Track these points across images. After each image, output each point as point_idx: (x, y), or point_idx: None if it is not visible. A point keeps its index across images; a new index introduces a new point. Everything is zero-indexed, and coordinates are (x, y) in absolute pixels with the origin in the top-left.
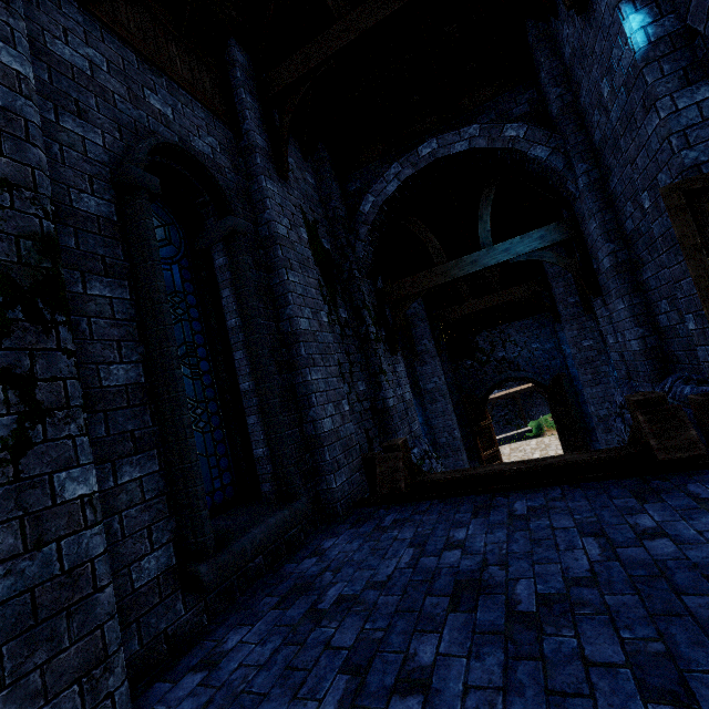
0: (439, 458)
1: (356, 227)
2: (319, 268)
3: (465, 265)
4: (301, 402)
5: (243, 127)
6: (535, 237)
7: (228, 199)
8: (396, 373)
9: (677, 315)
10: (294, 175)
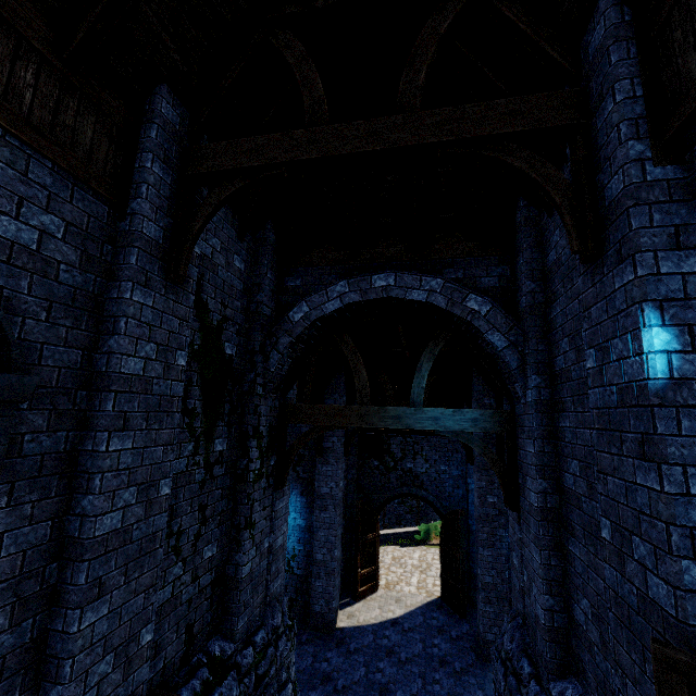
0: (294, 624)
1: (277, 333)
2: (202, 388)
3: (388, 417)
4: (47, 666)
5: (130, 204)
6: (468, 417)
7: (9, 340)
8: (272, 514)
9: (599, 638)
10: (212, 260)
